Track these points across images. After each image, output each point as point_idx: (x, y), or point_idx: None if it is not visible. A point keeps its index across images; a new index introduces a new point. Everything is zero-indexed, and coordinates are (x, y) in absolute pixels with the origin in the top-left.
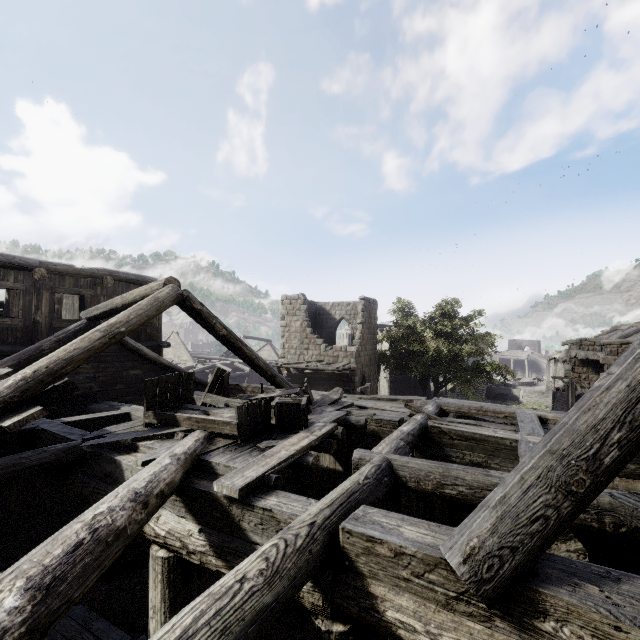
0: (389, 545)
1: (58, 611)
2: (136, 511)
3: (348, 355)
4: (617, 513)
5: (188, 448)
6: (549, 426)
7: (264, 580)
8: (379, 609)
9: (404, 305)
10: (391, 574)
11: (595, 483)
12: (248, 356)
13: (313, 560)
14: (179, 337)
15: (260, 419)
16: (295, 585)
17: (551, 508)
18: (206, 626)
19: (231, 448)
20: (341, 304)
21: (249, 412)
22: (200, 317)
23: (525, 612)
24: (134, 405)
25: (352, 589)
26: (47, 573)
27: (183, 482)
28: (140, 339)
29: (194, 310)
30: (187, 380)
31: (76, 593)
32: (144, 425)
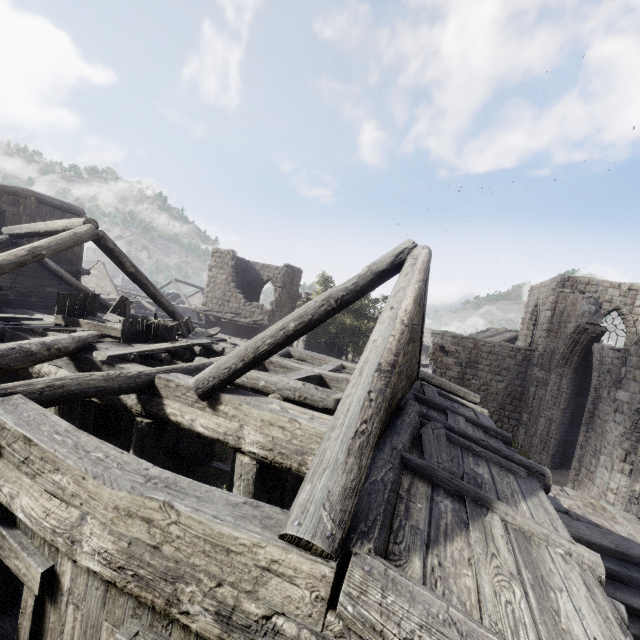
0: (175, 382)
1: (5, 366)
2: (43, 349)
3: (263, 313)
4: (301, 391)
5: (82, 336)
6: (344, 370)
7: (104, 378)
8: (165, 409)
9: (325, 279)
10: (174, 395)
11: (254, 358)
12: (152, 292)
13: (136, 384)
14: (105, 268)
15: (141, 332)
16: (121, 388)
17: (234, 365)
18: (71, 379)
19: (114, 343)
20: (270, 267)
21: (133, 325)
22: (112, 254)
23: (216, 403)
24: (47, 315)
25: (156, 402)
26: (1, 351)
27: (76, 353)
28: (60, 262)
29: (108, 248)
30: (93, 299)
31: (12, 364)
32: (54, 324)
